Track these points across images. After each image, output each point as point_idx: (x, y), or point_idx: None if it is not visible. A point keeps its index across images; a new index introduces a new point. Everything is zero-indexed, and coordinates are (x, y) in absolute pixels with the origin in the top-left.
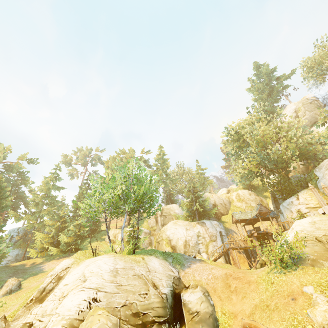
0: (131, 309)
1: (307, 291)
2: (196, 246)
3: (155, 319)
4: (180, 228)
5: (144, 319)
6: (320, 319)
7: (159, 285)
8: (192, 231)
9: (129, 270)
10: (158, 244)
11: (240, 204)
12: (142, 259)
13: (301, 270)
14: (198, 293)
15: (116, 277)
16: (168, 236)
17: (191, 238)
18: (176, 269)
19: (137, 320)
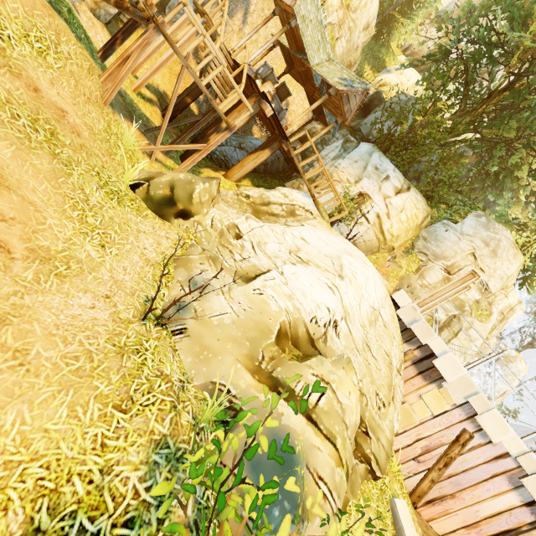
0: None
1: None
2: None
3: None
4: None
5: None
6: None
7: None
8: None
9: None
10: None
11: (336, 3)
12: None
13: None
14: None
15: None
16: None
17: None
18: None
19: None
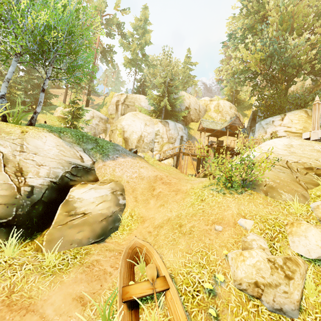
0: None
1: (242, 225)
2: (150, 143)
3: None
4: (138, 122)
5: None
6: (243, 274)
7: (29, 172)
8: (152, 128)
9: None
10: (112, 132)
11: (216, 115)
12: (20, 131)
13: (247, 196)
14: (104, 190)
15: None
16: (123, 126)
17: (148, 134)
18: (92, 158)
19: None
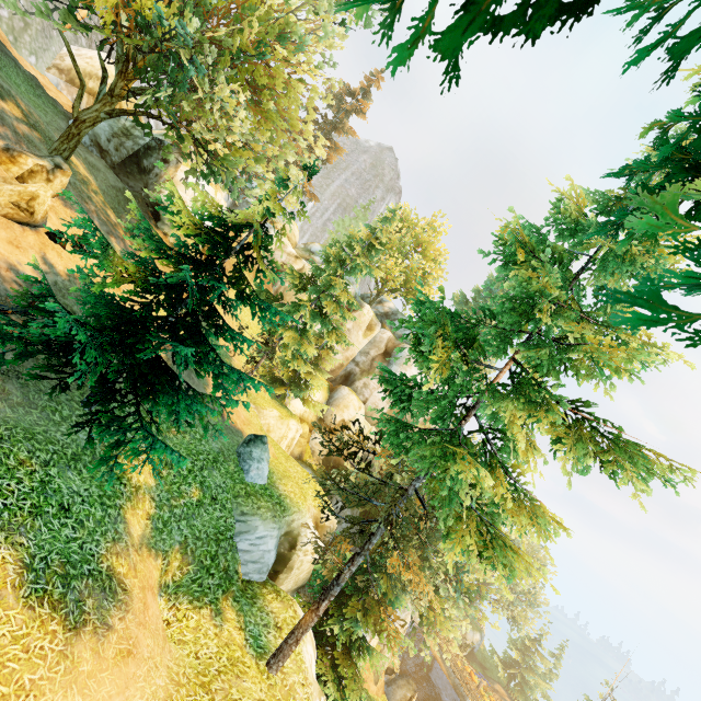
0: None
1: None
2: None
3: None
4: None
5: None
6: None
7: None
8: None
9: None
10: None
11: None
12: None
13: None
14: None
15: None
16: None
17: None
18: None
19: None
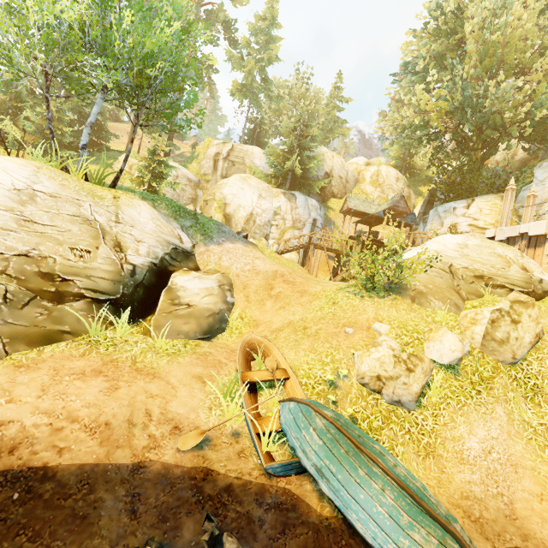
0: (41, 265)
1: (376, 329)
2: (265, 226)
3: (85, 293)
4: (249, 191)
5: (62, 287)
6: (366, 368)
7: (129, 248)
8: (269, 203)
9: (67, 205)
10: (205, 204)
11: (372, 190)
12: (112, 196)
13: (390, 301)
14: (210, 282)
15: (26, 204)
16: (224, 196)
17: (262, 212)
18: (192, 240)
19: (47, 285)
